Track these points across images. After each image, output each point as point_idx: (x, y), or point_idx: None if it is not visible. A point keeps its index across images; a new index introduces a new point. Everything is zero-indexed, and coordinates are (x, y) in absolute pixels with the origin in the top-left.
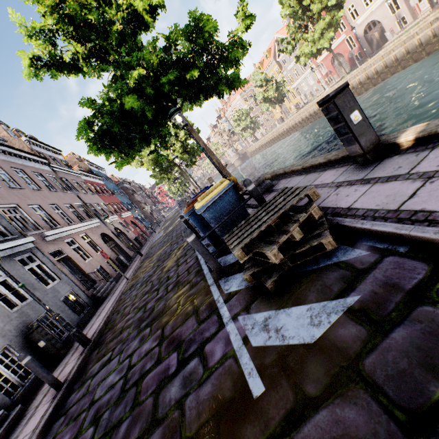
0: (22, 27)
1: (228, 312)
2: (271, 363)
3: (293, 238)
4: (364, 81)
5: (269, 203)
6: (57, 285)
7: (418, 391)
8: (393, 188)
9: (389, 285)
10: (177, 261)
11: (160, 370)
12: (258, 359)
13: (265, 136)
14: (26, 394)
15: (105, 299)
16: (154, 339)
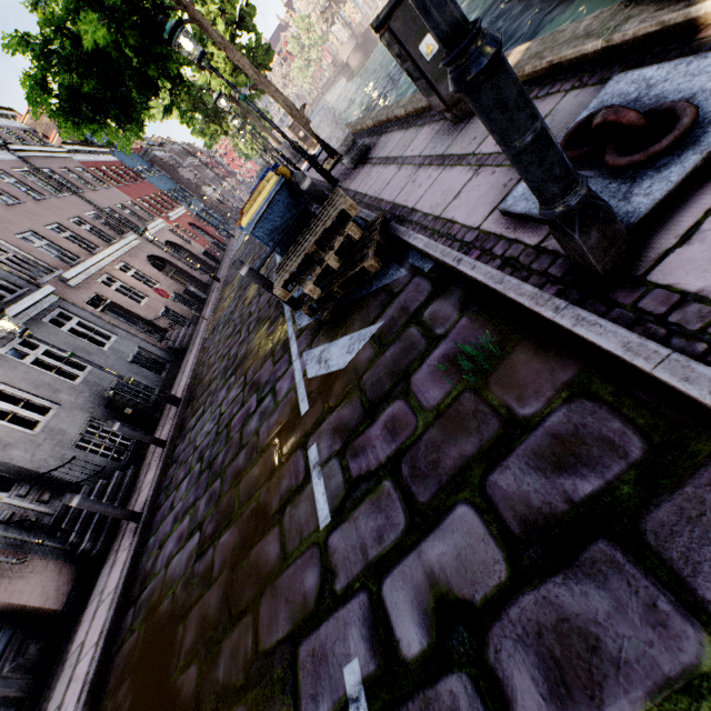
0: None
1: (297, 350)
2: (316, 389)
3: (332, 267)
4: None
5: (318, 217)
6: (117, 344)
7: (380, 390)
8: (452, 180)
9: (403, 309)
10: (259, 289)
11: (244, 411)
12: (310, 388)
13: None
14: (135, 458)
15: (187, 350)
16: (239, 387)
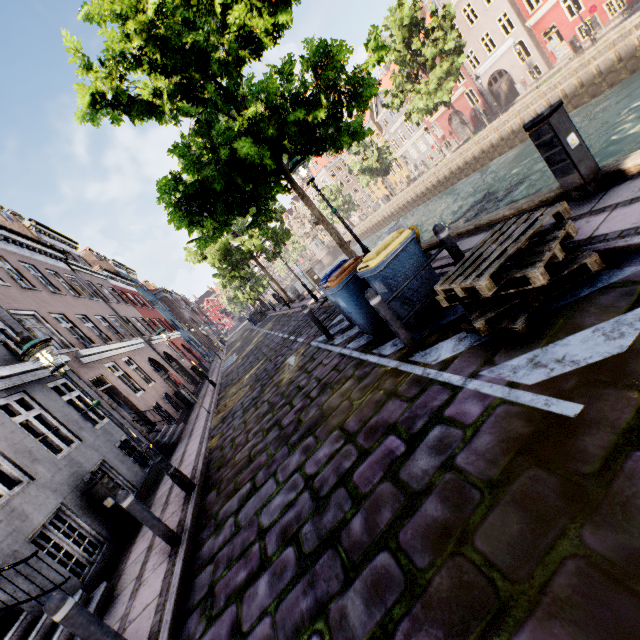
0: (78, 54)
1: (456, 376)
2: (574, 386)
3: (552, 259)
4: (497, 143)
5: (492, 238)
6: (109, 425)
7: None
8: None
9: None
10: (302, 369)
11: (375, 458)
12: (550, 390)
13: (365, 220)
14: (100, 575)
15: (176, 446)
16: (334, 441)
